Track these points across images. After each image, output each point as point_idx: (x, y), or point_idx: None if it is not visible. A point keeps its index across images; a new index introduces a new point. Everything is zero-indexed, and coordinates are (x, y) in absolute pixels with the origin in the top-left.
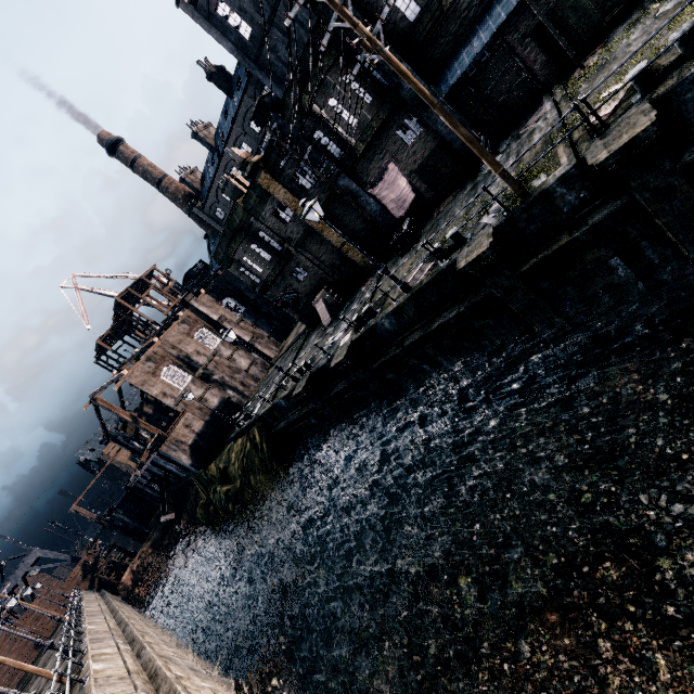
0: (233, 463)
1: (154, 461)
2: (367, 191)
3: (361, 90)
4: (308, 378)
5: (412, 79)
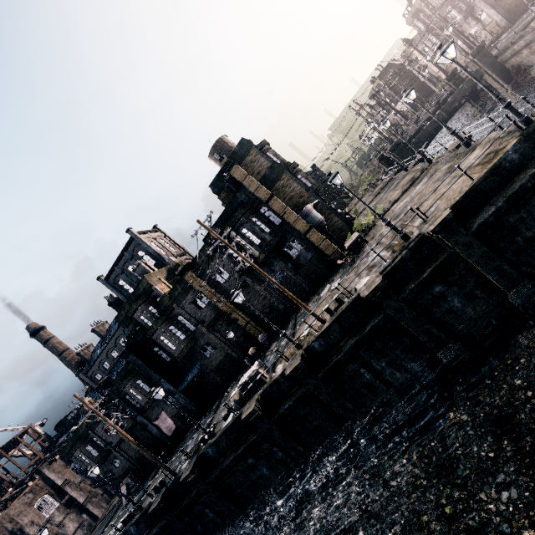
0: None
1: None
2: (152, 422)
3: (146, 386)
4: None
5: (127, 437)
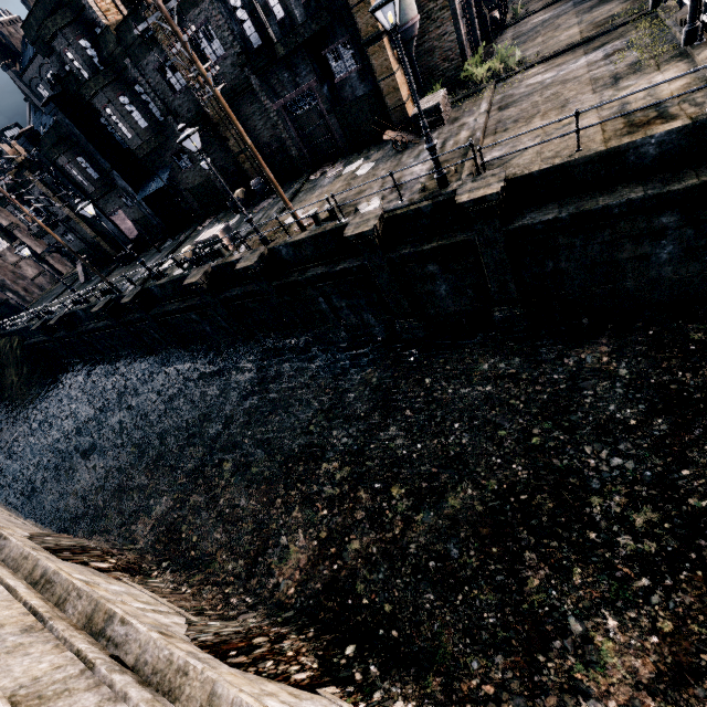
0: None
1: None
2: (107, 216)
3: (91, 169)
4: (43, 322)
5: (55, 237)
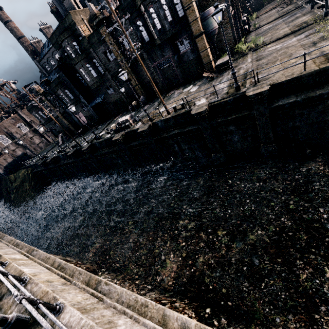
0: (19, 177)
1: None
2: (75, 115)
3: (71, 95)
4: (43, 161)
5: (56, 121)
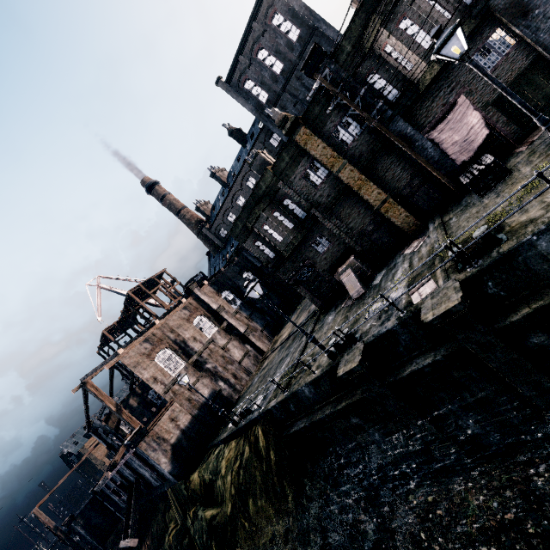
0: (224, 475)
1: (128, 461)
2: (423, 135)
3: (440, 9)
4: (363, 350)
5: None
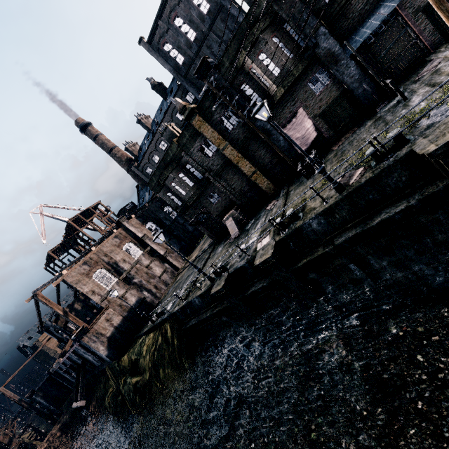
0: (144, 356)
1: (75, 350)
2: (278, 131)
3: (285, 49)
4: (226, 278)
5: None
